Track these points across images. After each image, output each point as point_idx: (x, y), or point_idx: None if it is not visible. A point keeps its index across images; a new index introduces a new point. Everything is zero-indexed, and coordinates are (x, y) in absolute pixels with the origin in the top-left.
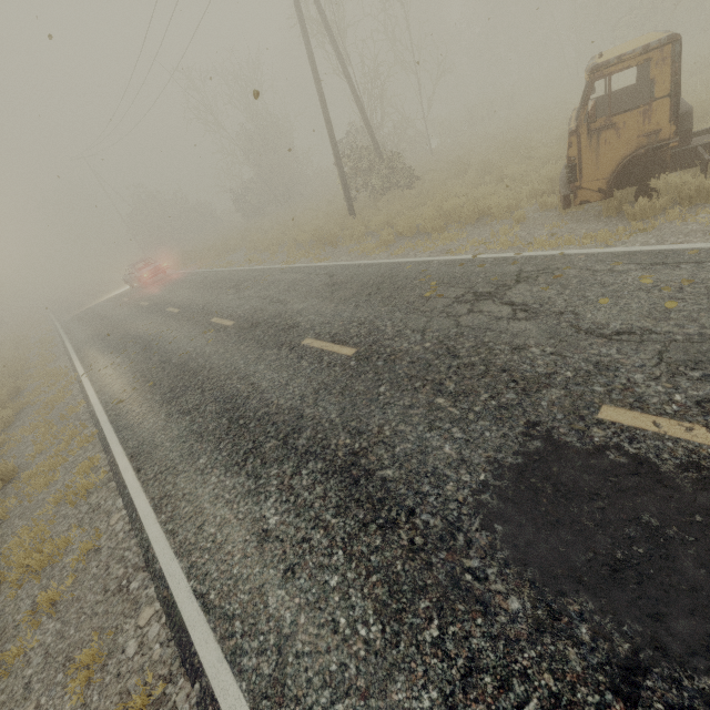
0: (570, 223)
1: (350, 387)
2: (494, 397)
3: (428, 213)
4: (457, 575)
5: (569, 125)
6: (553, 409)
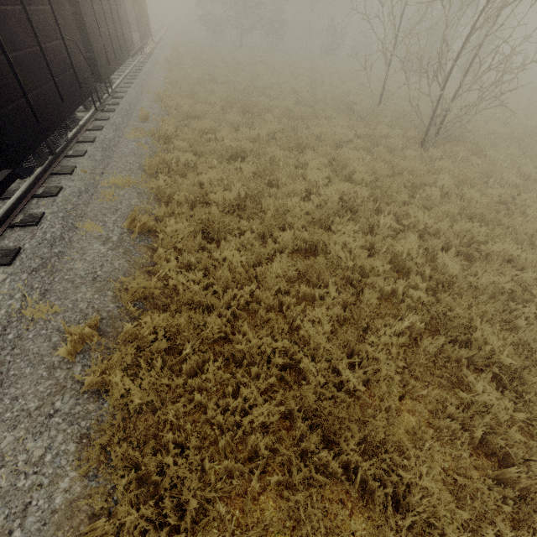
0: None
1: None
2: None
3: None
4: None
5: None
6: None
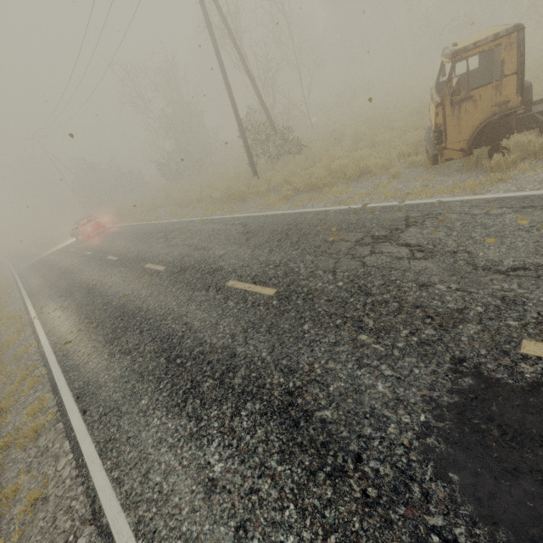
0: (438, 176)
1: (275, 325)
2: (414, 333)
3: (320, 172)
4: (422, 536)
5: (434, 99)
6: (474, 345)
